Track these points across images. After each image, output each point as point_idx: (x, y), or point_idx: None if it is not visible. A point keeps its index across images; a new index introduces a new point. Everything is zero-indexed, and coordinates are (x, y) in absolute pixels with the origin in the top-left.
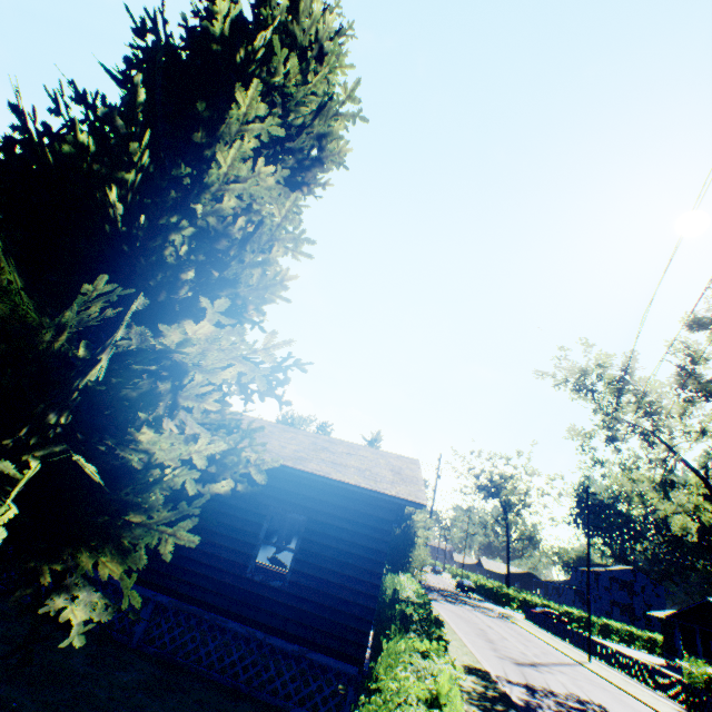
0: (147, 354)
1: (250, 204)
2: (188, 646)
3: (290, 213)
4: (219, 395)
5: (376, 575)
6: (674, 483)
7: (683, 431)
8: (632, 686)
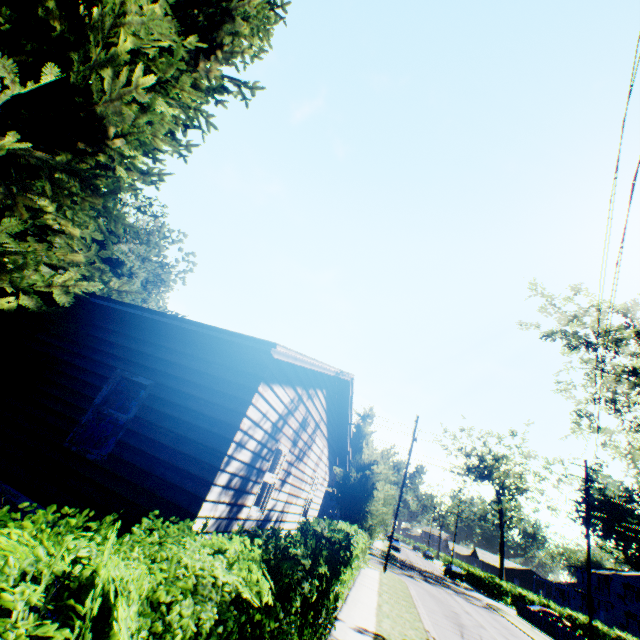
0: None
1: (120, 17)
2: None
3: None
4: None
5: (218, 455)
6: None
7: None
8: None
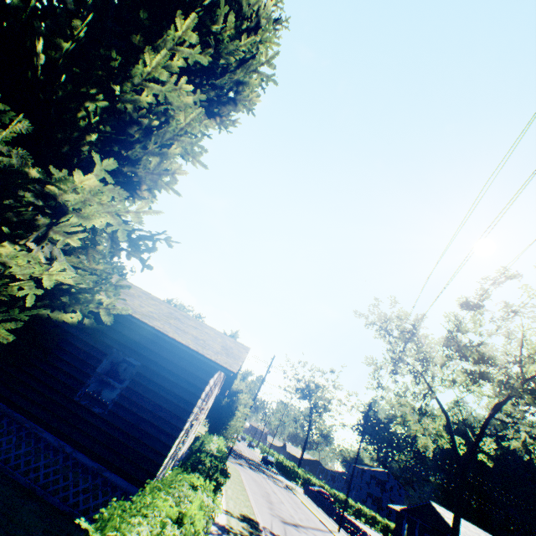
0: (26, 180)
1: (167, 109)
2: (2, 447)
3: (194, 122)
4: (85, 236)
5: (182, 421)
6: (426, 412)
7: (441, 377)
8: None
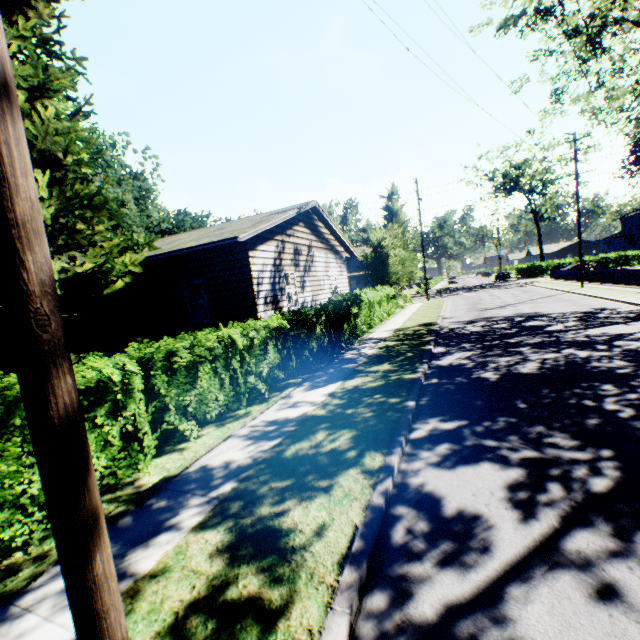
0: None
1: None
2: None
3: None
4: None
5: (252, 294)
6: None
7: None
8: (607, 291)
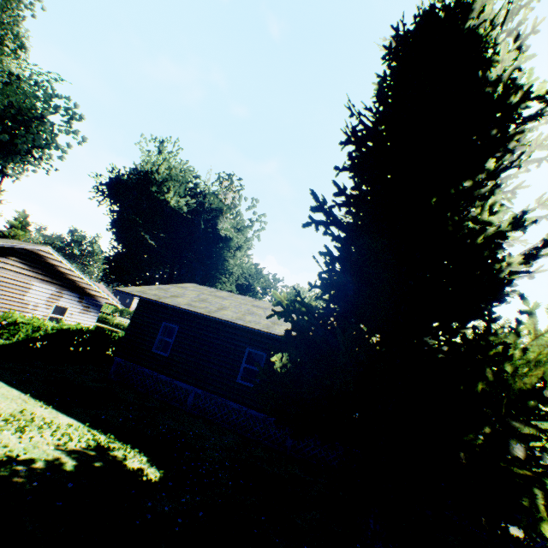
0: None
1: None
2: None
3: None
4: None
5: None
6: None
7: None
8: None
